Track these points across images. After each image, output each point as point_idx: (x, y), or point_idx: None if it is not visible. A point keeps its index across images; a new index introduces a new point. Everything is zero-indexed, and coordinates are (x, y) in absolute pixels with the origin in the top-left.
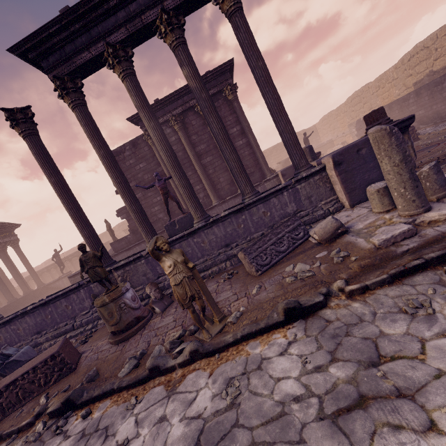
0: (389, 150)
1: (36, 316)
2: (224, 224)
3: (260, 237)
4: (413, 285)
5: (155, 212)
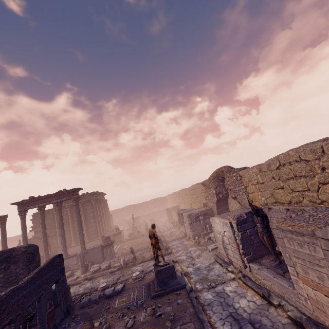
0: (79, 258)
1: None
2: None
3: None
4: None
5: None
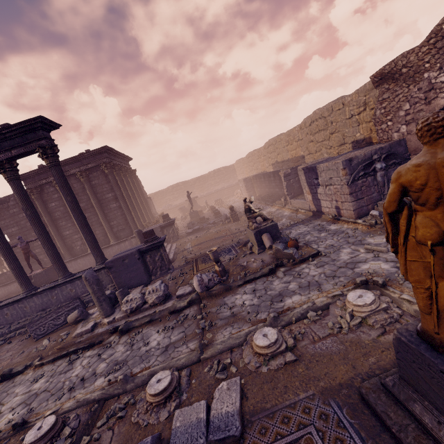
0: (87, 286)
1: None
2: (41, 296)
3: (44, 316)
4: (55, 365)
5: (36, 253)
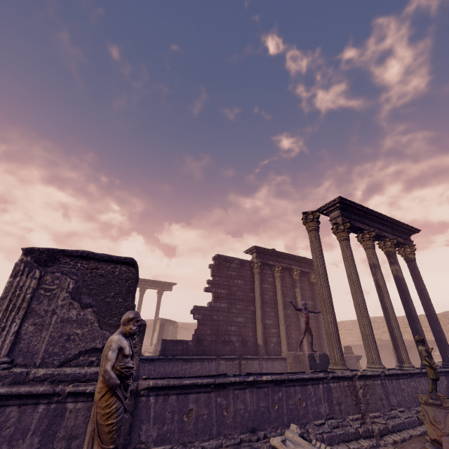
0: None
1: (261, 396)
2: (427, 380)
3: None
4: None
5: (230, 331)
